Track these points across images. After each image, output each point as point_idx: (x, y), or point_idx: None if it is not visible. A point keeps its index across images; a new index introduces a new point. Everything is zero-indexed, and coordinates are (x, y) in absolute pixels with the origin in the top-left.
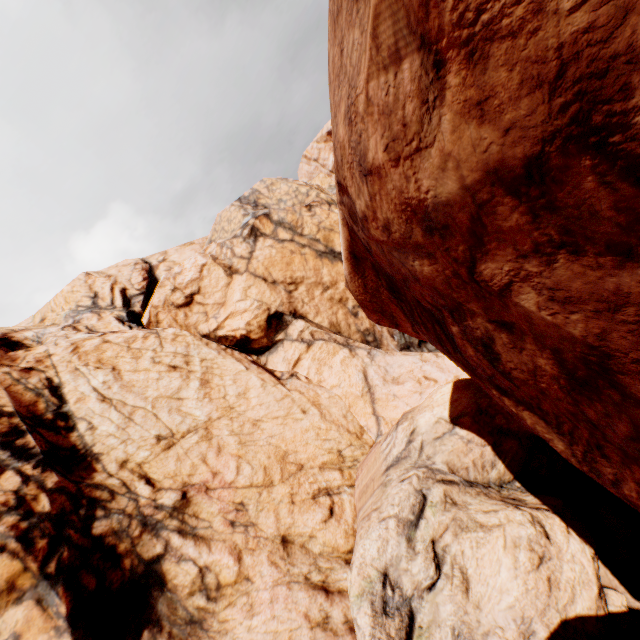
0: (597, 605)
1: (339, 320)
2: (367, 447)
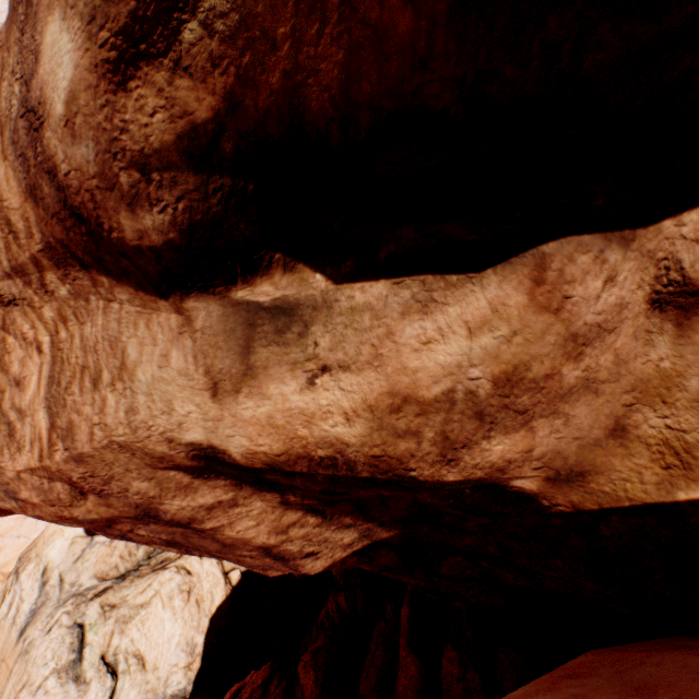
0: (227, 590)
1: None
2: None
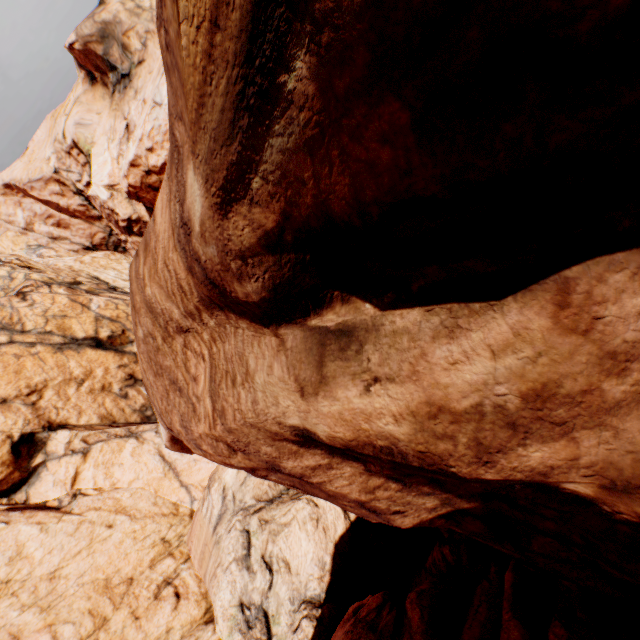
0: (346, 523)
1: (110, 409)
2: (187, 518)
